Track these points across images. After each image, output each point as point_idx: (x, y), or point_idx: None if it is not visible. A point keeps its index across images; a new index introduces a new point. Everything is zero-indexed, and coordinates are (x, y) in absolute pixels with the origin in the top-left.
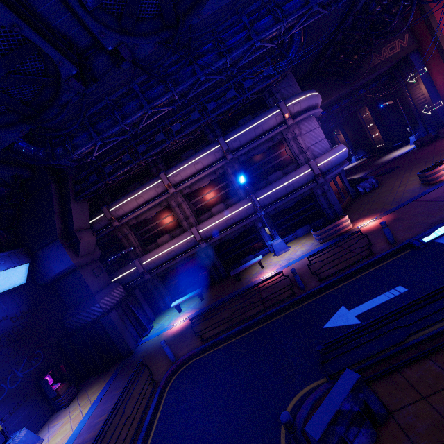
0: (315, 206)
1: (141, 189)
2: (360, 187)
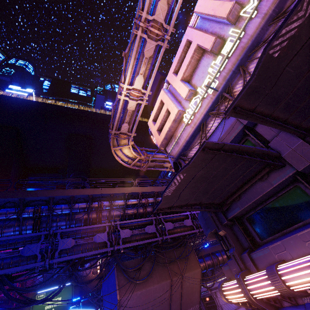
0: None
1: None
2: None
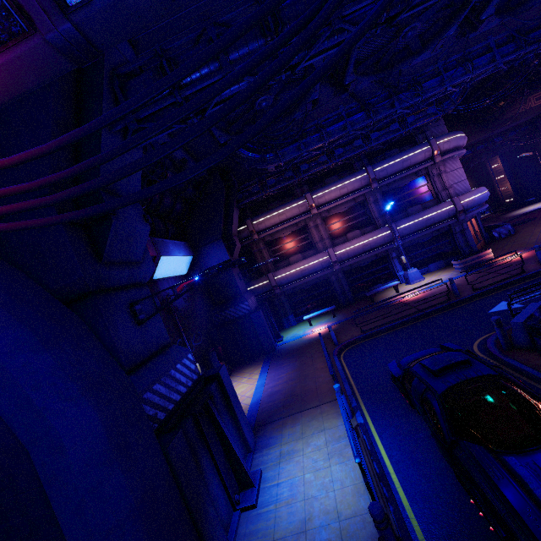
0: (450, 243)
1: (285, 206)
2: (495, 232)
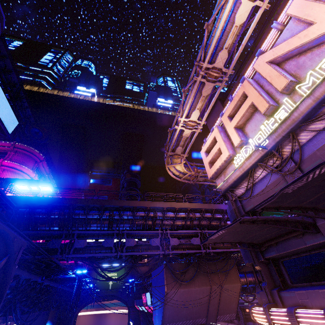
0: None
1: None
2: None
